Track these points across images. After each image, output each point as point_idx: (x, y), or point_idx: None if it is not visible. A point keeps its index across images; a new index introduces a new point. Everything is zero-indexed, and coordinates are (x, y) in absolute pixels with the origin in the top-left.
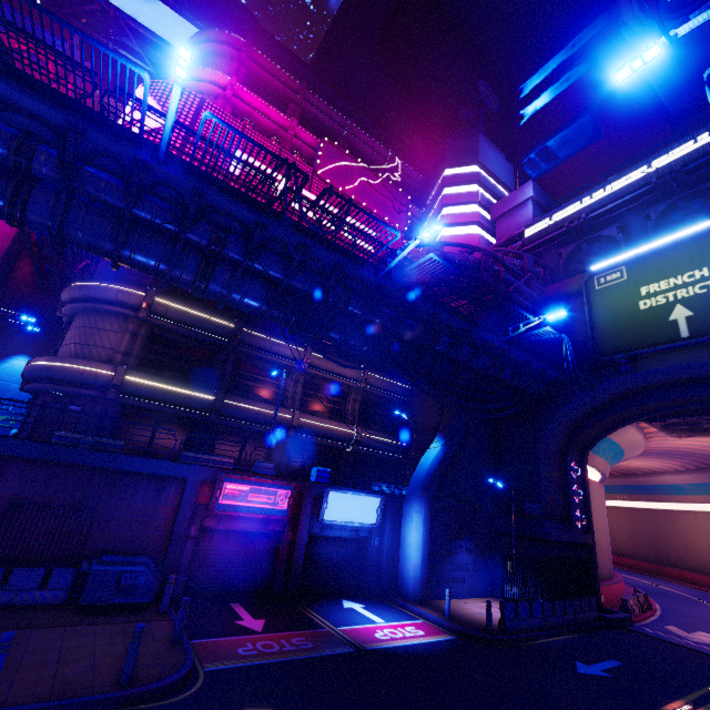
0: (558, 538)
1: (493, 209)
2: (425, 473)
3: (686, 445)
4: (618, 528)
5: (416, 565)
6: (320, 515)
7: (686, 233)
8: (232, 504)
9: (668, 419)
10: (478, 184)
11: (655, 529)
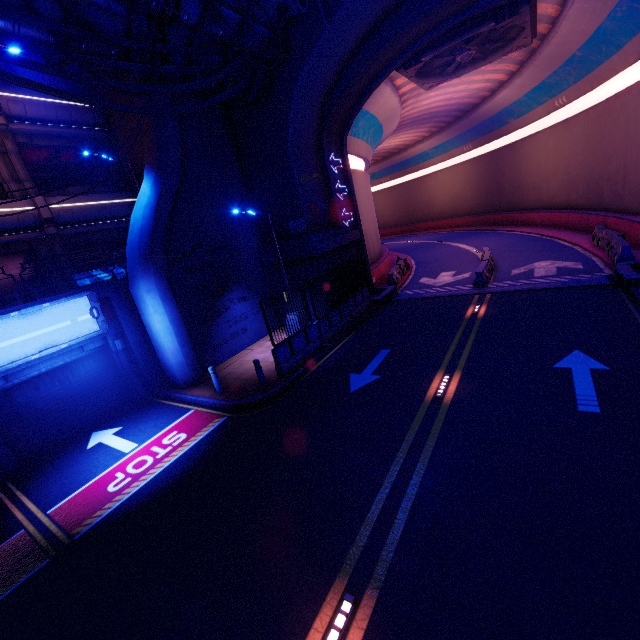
0: (326, 249)
1: None
2: (138, 235)
3: (433, 104)
4: (385, 207)
5: (174, 351)
6: None
7: None
8: None
9: (423, 57)
10: None
11: (409, 198)
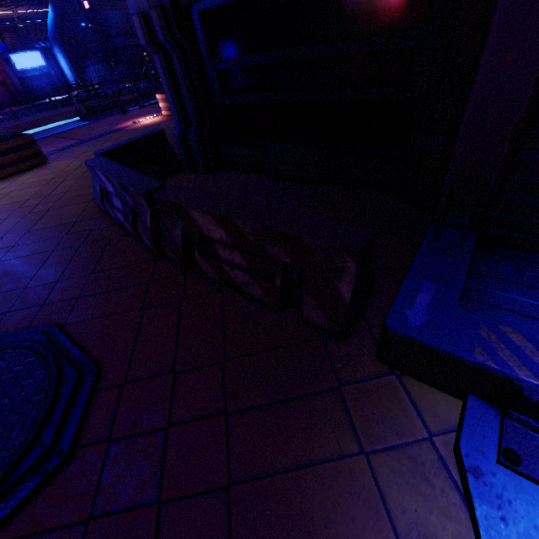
0: (123, 45)
1: None
2: (51, 31)
3: None
4: None
5: (71, 76)
6: (14, 68)
7: None
8: None
9: None
10: None
11: None
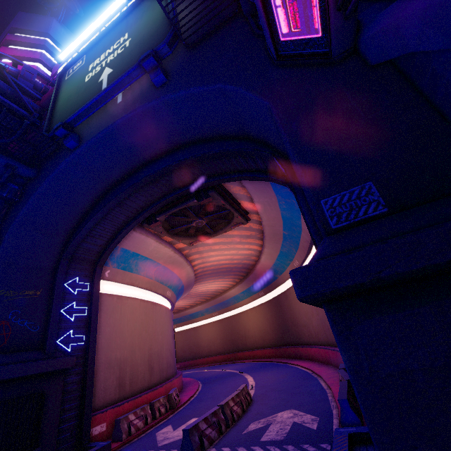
0: None
1: (54, 68)
2: None
3: (221, 261)
4: (215, 336)
5: None
6: None
7: (116, 7)
8: None
9: (157, 217)
10: (47, 51)
11: (232, 329)
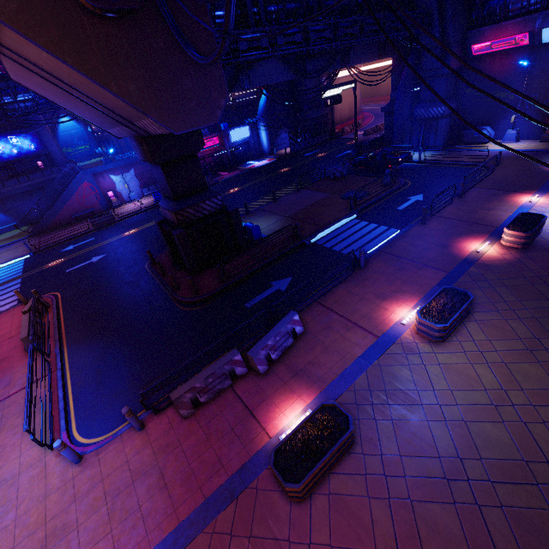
0: (313, 117)
1: None
2: (261, 110)
3: None
4: None
5: (266, 144)
6: (230, 141)
7: None
8: (203, 148)
9: None
10: None
11: None
